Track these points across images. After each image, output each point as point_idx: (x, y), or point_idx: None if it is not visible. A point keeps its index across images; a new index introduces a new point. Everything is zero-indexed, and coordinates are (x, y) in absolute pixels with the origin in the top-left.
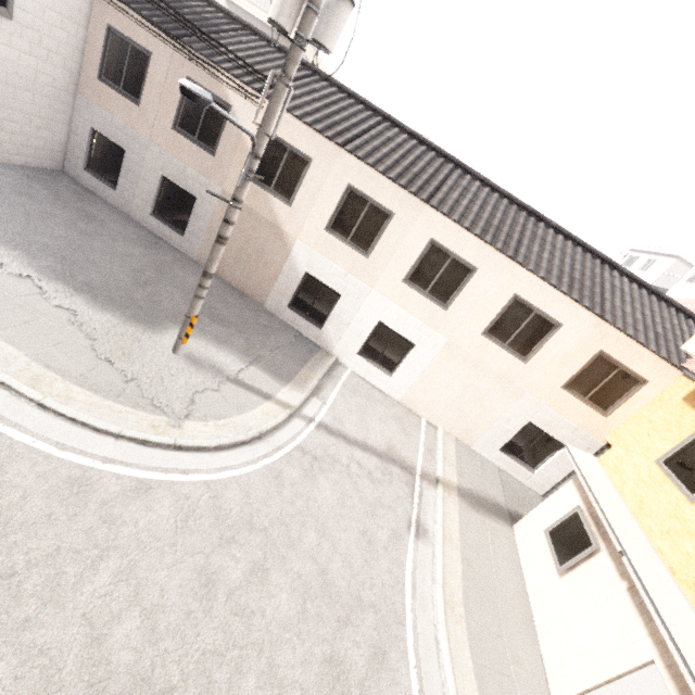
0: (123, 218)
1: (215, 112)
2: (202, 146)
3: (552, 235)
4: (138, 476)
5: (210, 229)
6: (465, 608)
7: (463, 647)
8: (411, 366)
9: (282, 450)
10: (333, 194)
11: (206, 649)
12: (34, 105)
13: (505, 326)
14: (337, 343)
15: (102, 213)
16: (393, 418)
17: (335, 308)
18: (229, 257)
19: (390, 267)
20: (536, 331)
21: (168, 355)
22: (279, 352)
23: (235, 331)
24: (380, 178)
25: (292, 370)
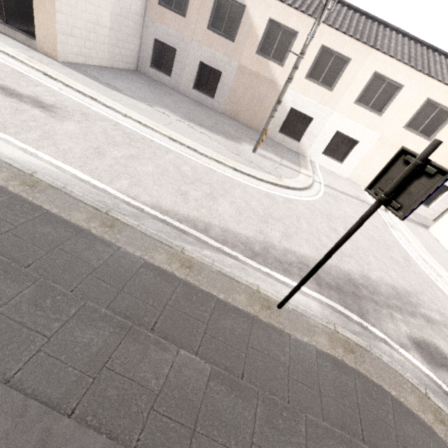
0: (178, 93)
1: (234, 12)
2: (225, 37)
3: (443, 59)
4: (284, 196)
5: (230, 91)
6: (427, 252)
7: (435, 262)
8: (355, 155)
9: (320, 193)
10: (311, 53)
11: (351, 248)
12: (128, 28)
13: (418, 120)
14: (309, 149)
15: (169, 91)
16: (349, 185)
17: (308, 128)
18: (242, 107)
19: (346, 95)
20: (439, 120)
21: (252, 153)
22: (286, 154)
23: (263, 145)
24: (343, 37)
25: (297, 162)
